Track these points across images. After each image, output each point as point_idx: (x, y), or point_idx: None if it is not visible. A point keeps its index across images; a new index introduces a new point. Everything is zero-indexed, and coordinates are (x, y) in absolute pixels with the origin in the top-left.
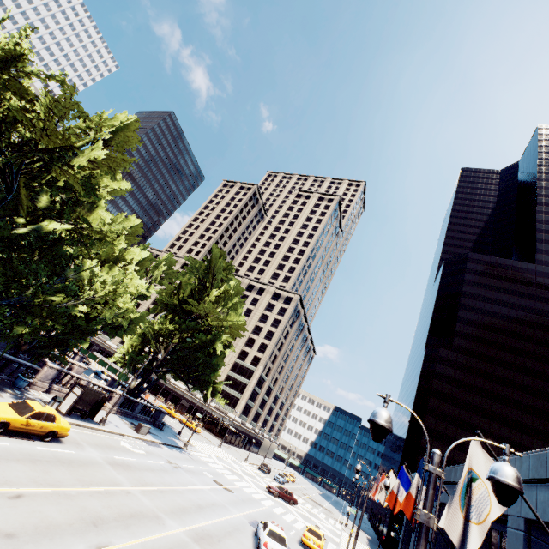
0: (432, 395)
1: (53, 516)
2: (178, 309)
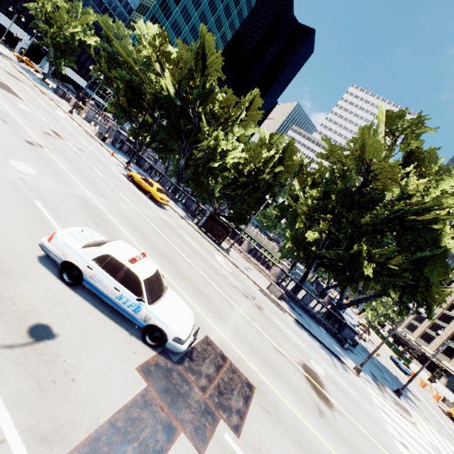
0: None
1: (68, 153)
2: None
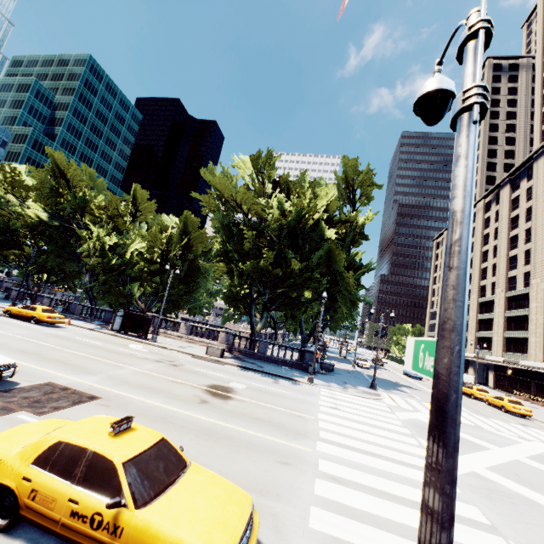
0: None
1: None
2: None
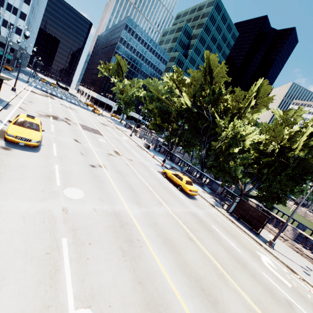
0: None
1: (120, 166)
2: None
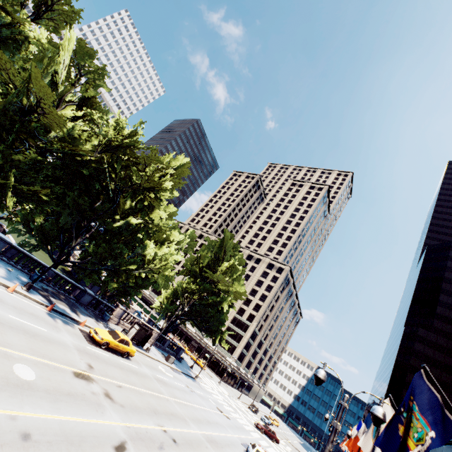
0: (410, 370)
1: (136, 402)
2: (198, 274)
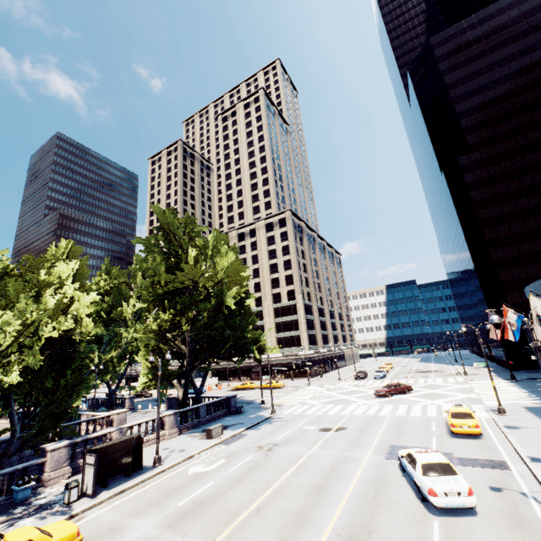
0: (477, 208)
1: None
2: (167, 296)
